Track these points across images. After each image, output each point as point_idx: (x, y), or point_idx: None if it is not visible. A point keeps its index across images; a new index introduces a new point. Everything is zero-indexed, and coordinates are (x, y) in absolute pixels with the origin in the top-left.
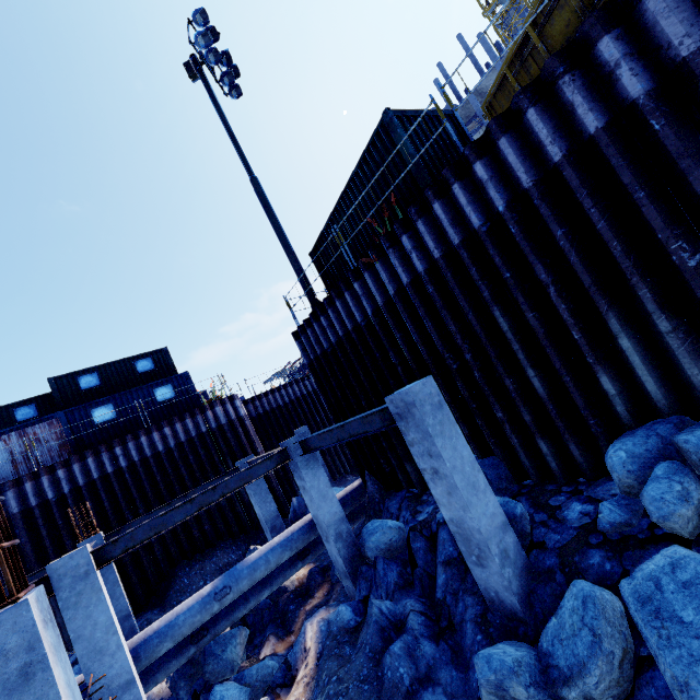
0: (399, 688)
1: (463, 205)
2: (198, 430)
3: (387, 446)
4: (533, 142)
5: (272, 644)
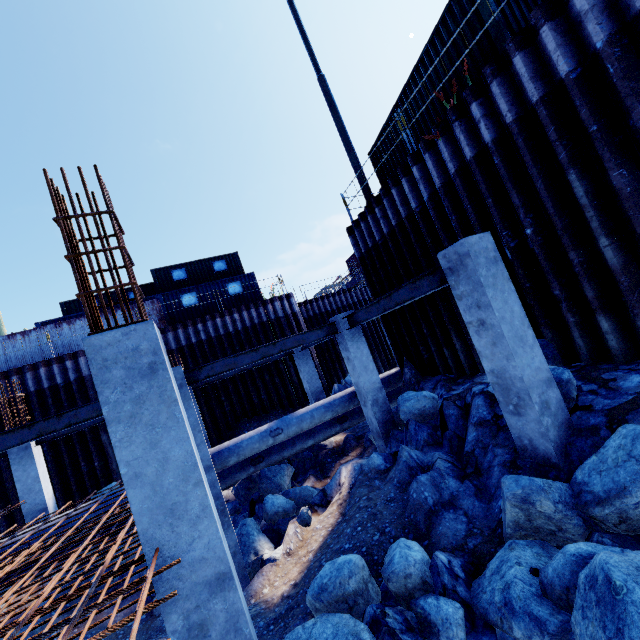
0: (423, 506)
1: (550, 50)
2: (260, 319)
3: (428, 333)
4: None
5: (312, 482)
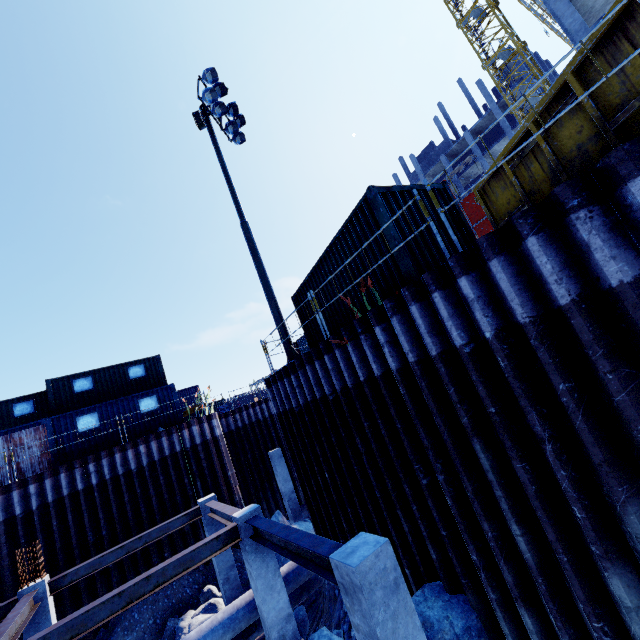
0: None
1: (443, 316)
2: (172, 449)
3: (348, 528)
4: (532, 271)
5: None
